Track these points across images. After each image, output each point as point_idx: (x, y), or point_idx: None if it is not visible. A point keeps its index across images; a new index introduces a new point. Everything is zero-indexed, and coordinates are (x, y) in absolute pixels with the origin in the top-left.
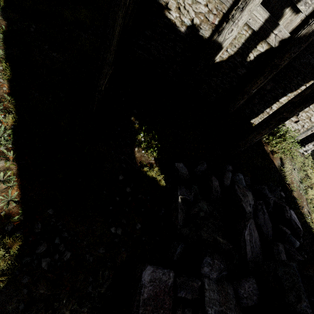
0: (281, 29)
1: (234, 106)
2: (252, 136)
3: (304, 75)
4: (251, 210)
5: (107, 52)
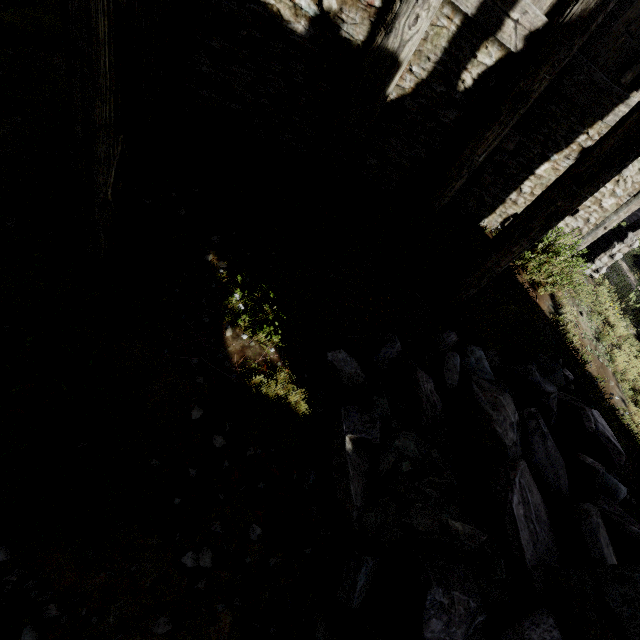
0: (527, 6)
1: (442, 196)
2: (493, 261)
3: (584, 111)
4: (517, 437)
5: (92, 95)
